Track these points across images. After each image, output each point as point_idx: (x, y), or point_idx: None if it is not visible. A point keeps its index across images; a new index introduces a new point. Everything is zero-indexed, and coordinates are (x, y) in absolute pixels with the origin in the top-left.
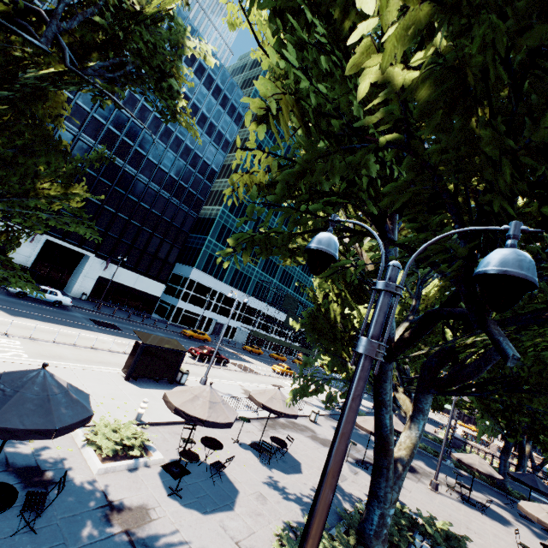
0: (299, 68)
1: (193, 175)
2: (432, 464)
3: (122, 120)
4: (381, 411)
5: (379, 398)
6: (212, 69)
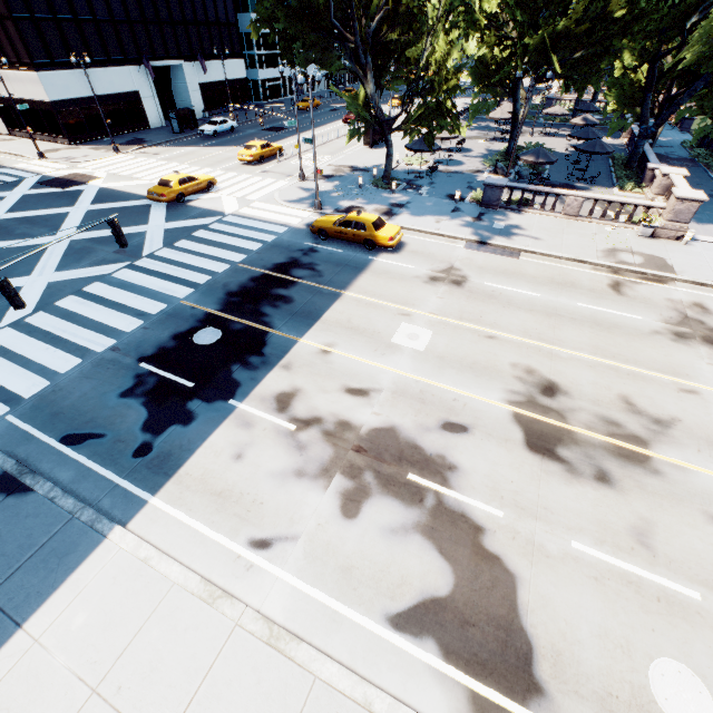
0: None
1: None
2: (530, 126)
3: None
4: (516, 104)
5: (515, 99)
6: None
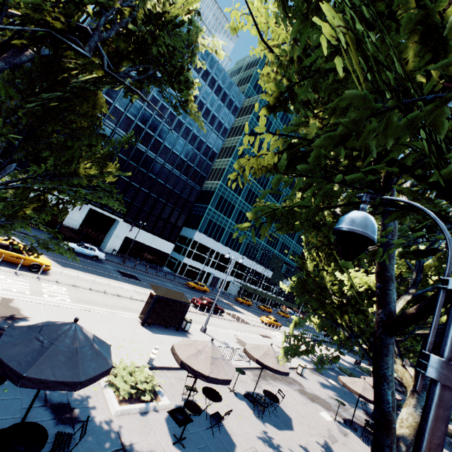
0: (303, 51)
1: (198, 156)
2: None
3: (147, 116)
4: (382, 385)
5: (380, 372)
6: (215, 73)
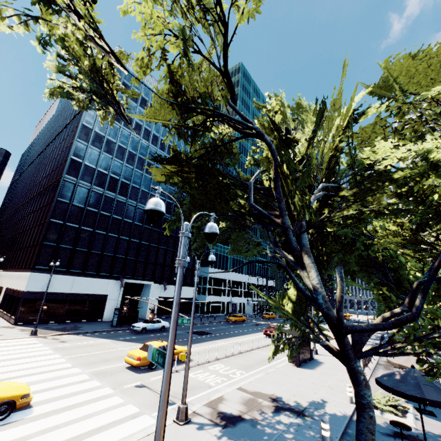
0: None
1: None
2: None
3: (147, 181)
4: None
5: None
6: None
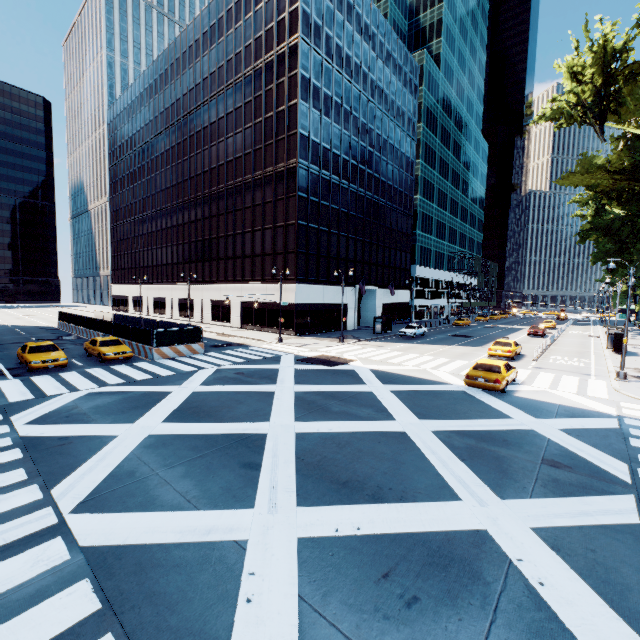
0: None
1: (403, 176)
2: None
3: (363, 153)
4: None
5: None
6: (393, 48)
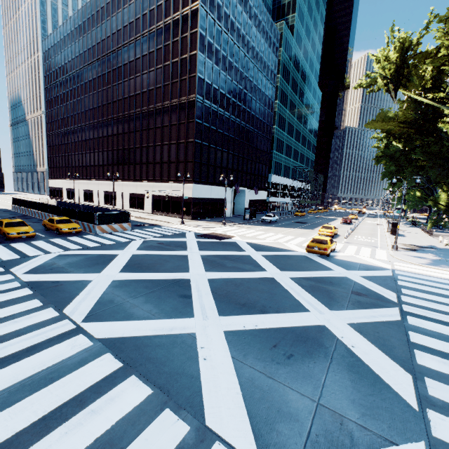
0: None
1: (266, 112)
2: None
3: (240, 93)
4: None
5: None
6: (263, 19)
